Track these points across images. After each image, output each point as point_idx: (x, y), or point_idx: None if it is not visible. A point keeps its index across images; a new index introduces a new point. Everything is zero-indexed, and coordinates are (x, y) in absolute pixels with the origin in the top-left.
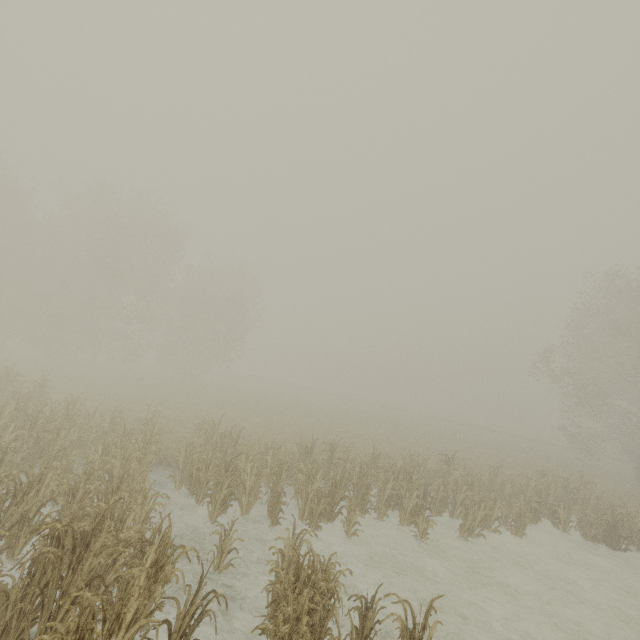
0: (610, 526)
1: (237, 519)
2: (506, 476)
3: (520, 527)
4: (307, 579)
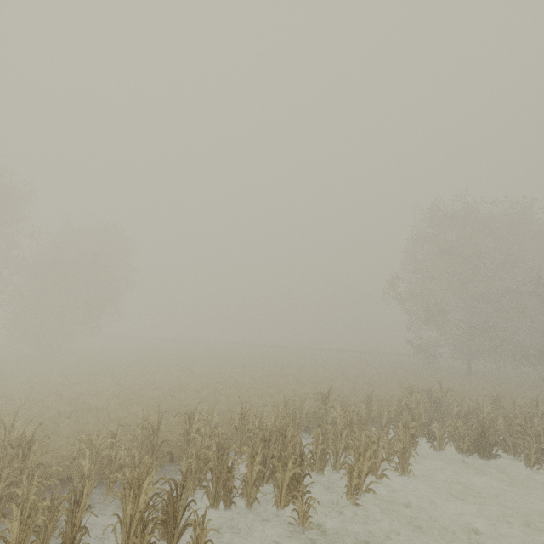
0: (480, 435)
1: None
2: (377, 397)
3: (405, 463)
4: None
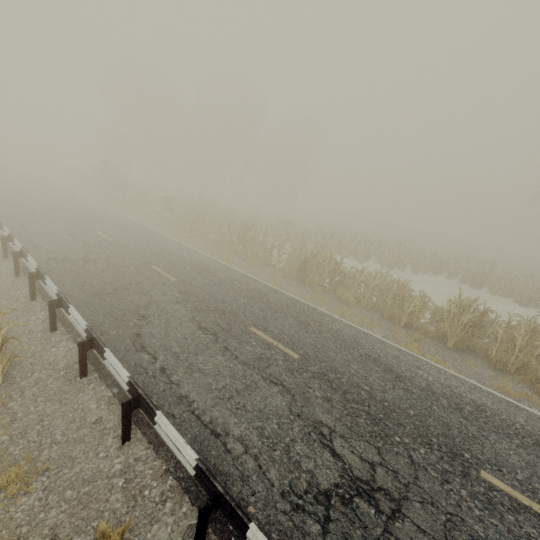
0: (473, 277)
1: (285, 239)
2: None
3: (417, 270)
4: (301, 248)
